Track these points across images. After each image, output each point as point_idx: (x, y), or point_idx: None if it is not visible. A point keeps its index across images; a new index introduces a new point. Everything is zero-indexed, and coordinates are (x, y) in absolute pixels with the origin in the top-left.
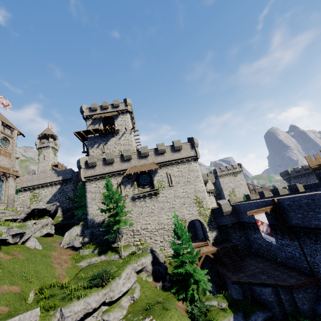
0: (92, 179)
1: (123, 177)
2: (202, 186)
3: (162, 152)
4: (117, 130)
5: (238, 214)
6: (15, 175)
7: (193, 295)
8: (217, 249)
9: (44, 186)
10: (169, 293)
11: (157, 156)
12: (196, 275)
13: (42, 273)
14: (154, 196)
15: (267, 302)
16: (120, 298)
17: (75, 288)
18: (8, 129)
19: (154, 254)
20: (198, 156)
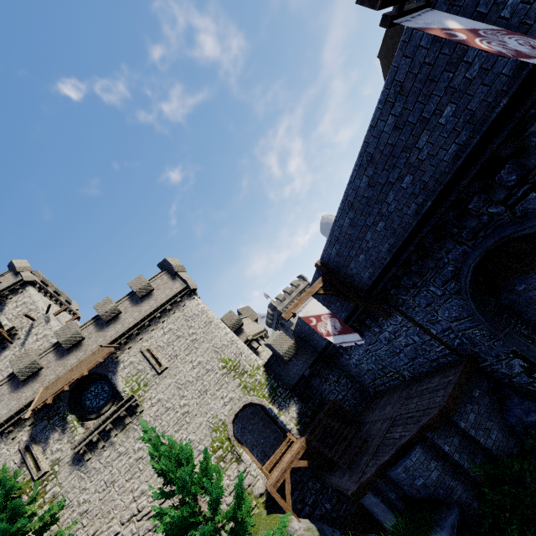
0: None
1: (33, 424)
2: (225, 333)
3: (112, 315)
4: (10, 331)
5: (309, 342)
6: None
7: None
8: (305, 437)
9: None
10: None
11: (104, 329)
12: None
13: None
14: (129, 419)
15: (432, 488)
16: None
17: None
18: None
19: None
20: (191, 285)
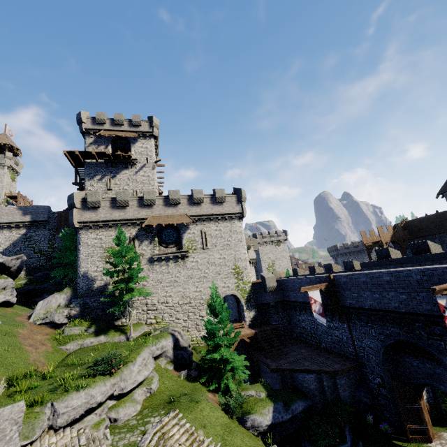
0: (91, 227)
1: (139, 229)
2: (244, 253)
3: (199, 201)
4: (134, 160)
5: (283, 291)
6: None
7: (227, 385)
8: (256, 331)
9: None
10: (196, 384)
11: (191, 206)
12: (233, 361)
13: (9, 357)
14: (181, 260)
15: (308, 390)
16: (132, 390)
17: (69, 376)
18: None
19: (177, 335)
20: (244, 213)
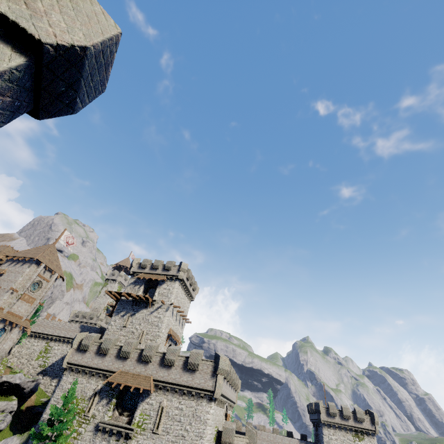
0: (73, 369)
1: (106, 383)
2: None
3: (169, 364)
4: (153, 301)
5: None
6: (23, 326)
7: None
8: None
9: (61, 341)
10: None
11: (161, 367)
12: None
13: None
14: (122, 440)
15: None
16: None
17: None
18: (50, 272)
19: None
20: (216, 393)
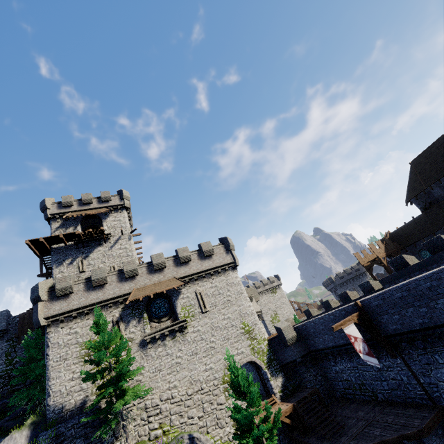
0: (62, 320)
1: (123, 308)
2: (249, 305)
3: (186, 260)
4: (107, 235)
5: (306, 339)
6: None
7: None
8: (294, 404)
9: None
10: None
11: (178, 267)
12: None
13: None
14: (179, 334)
15: None
16: None
17: None
18: None
19: None
20: (237, 262)
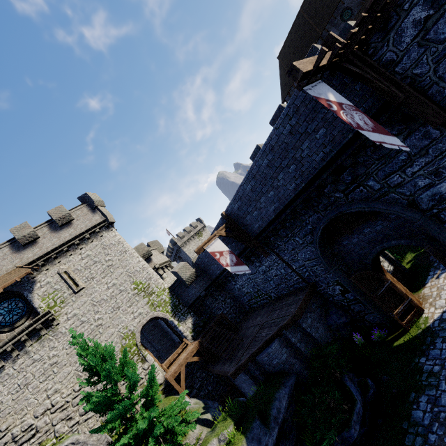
0: None
1: None
2: (138, 261)
3: (30, 239)
4: None
5: (206, 271)
6: None
7: None
8: (199, 340)
9: None
10: None
11: (20, 252)
12: (159, 423)
13: None
14: (45, 331)
15: (282, 365)
16: None
17: None
18: None
19: None
20: (110, 218)
